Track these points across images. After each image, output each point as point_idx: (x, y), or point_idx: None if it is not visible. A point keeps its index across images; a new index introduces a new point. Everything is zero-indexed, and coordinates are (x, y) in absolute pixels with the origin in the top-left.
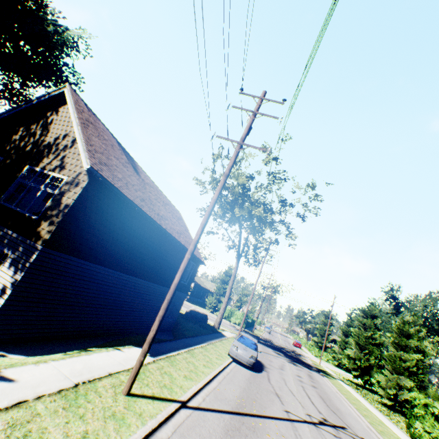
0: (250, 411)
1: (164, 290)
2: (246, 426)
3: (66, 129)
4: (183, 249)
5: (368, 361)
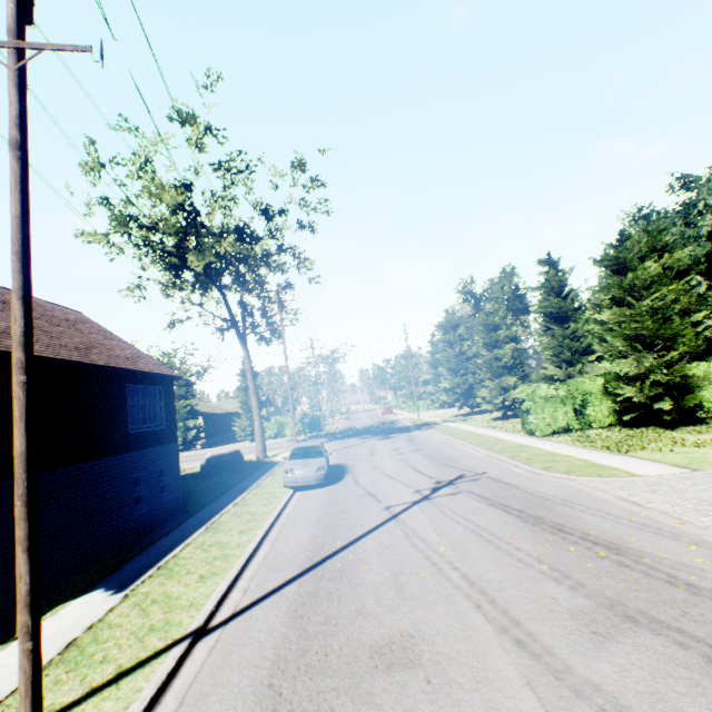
0: (333, 548)
1: (118, 462)
2: (328, 579)
3: None
4: (112, 373)
5: (467, 383)
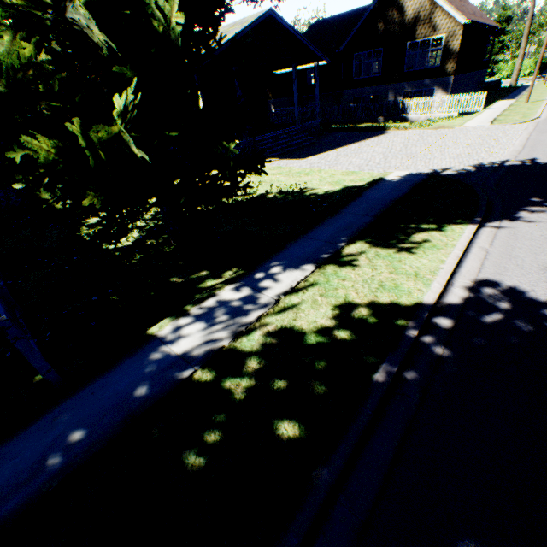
0: None
1: (478, 74)
2: None
3: (418, 2)
4: (488, 30)
5: None
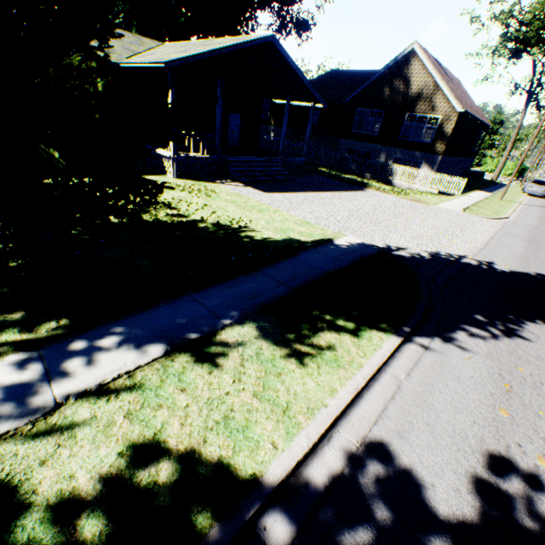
0: None
1: (465, 161)
2: None
3: (424, 81)
4: (481, 125)
5: None
